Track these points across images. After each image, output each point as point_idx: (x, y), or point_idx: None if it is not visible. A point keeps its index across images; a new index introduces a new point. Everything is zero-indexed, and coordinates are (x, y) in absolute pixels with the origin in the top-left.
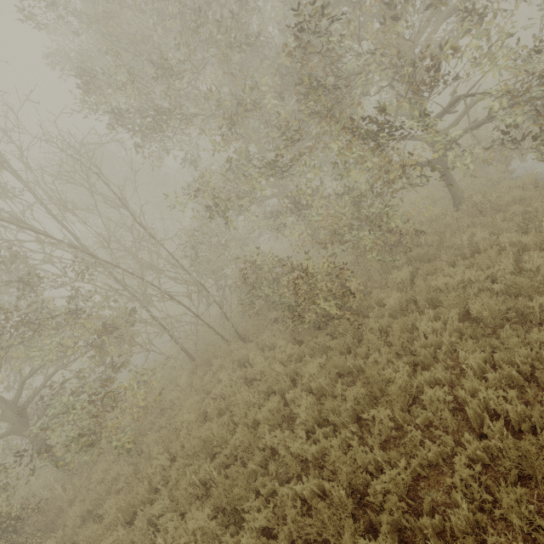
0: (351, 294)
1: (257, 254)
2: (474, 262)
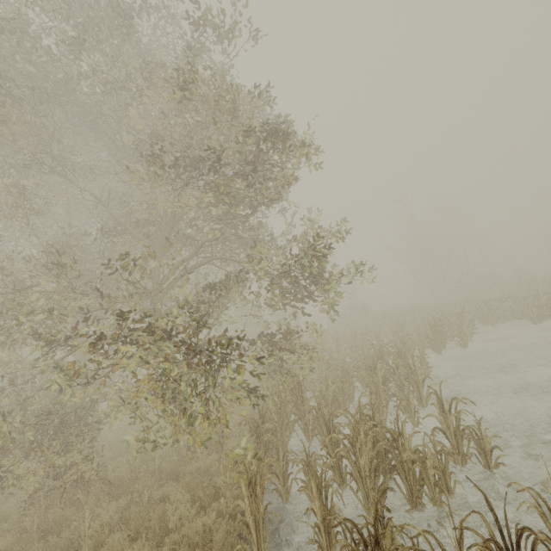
0: None
1: None
2: None
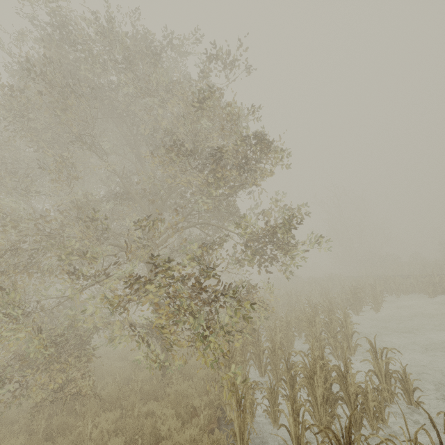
0: None
1: None
2: None
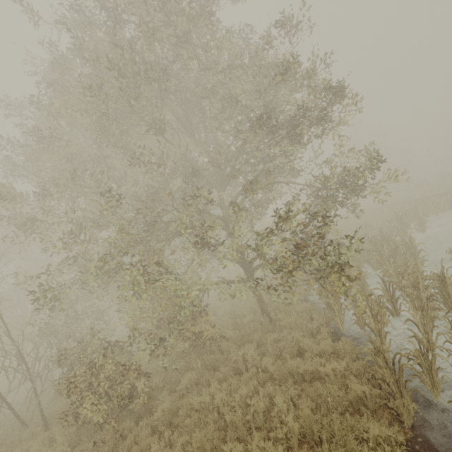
0: (137, 395)
1: (92, 333)
2: (232, 382)
